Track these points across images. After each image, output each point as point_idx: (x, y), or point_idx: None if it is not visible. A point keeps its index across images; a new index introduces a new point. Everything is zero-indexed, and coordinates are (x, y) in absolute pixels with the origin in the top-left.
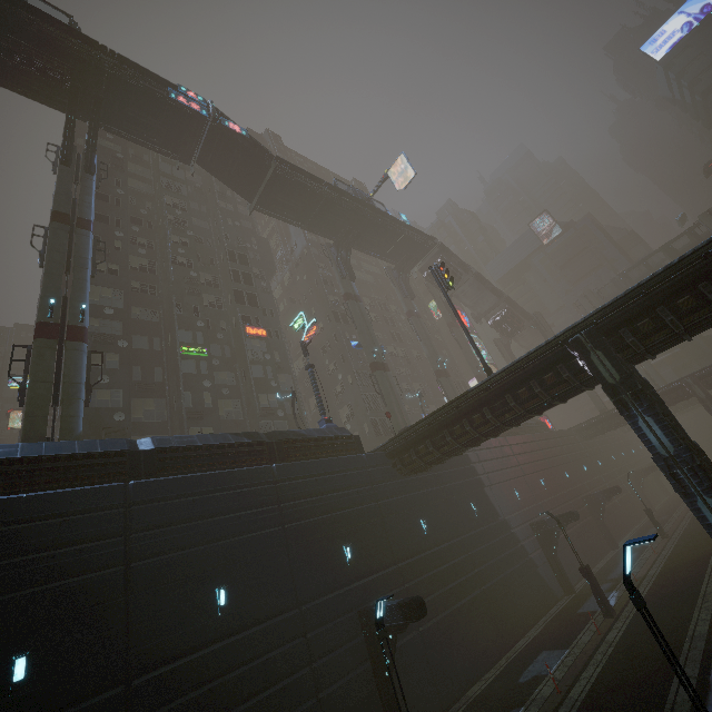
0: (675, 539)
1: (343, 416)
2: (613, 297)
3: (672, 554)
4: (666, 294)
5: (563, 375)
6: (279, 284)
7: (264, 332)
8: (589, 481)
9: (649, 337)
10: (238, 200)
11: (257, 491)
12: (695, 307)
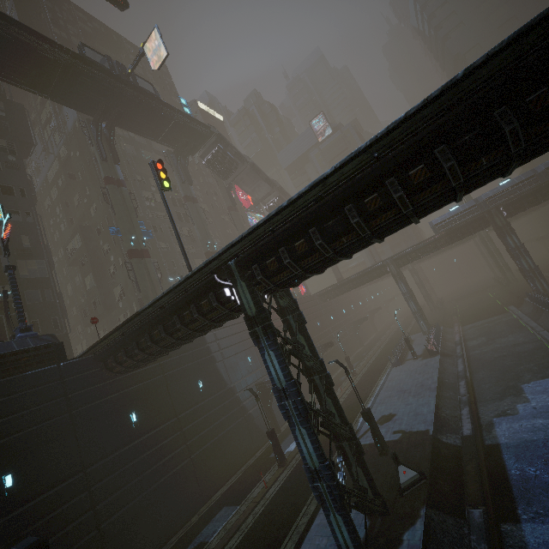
0: (359, 377)
1: (117, 295)
2: None
3: (350, 394)
4: (287, 235)
5: (213, 304)
6: (56, 157)
7: None
8: (319, 334)
9: (279, 274)
10: None
11: None
12: (310, 251)
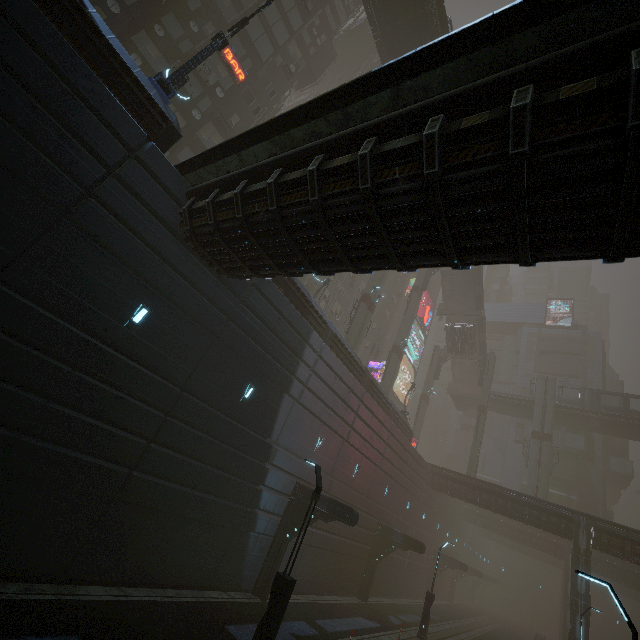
0: None
1: None
2: (569, 403)
3: None
4: None
5: (636, 65)
6: None
7: (242, 76)
8: (400, 518)
9: None
10: (345, 1)
11: None
12: None
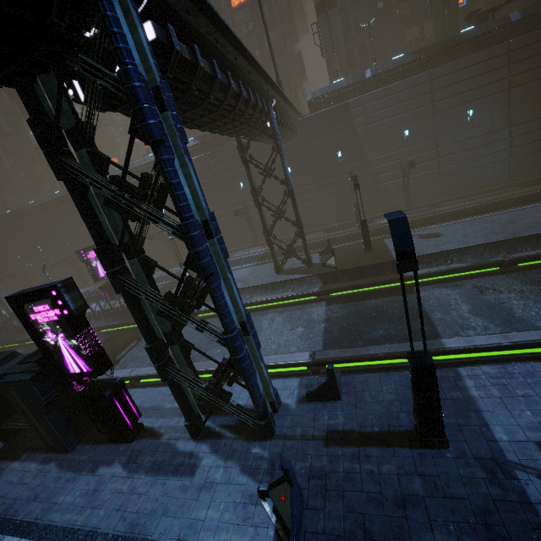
0: None
1: None
2: None
3: (504, 200)
4: None
5: None
6: None
7: None
8: None
9: None
10: None
11: (201, 166)
12: None
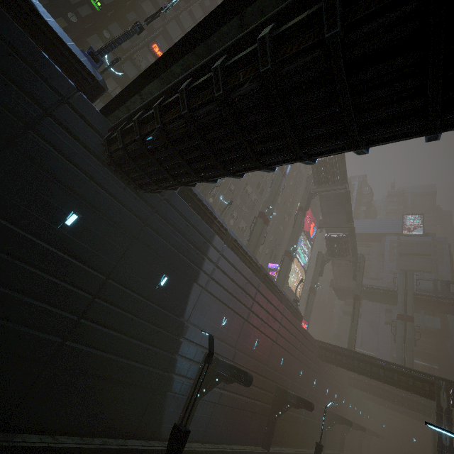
0: None
1: None
2: (425, 291)
3: None
4: None
5: None
6: None
7: None
8: (295, 383)
9: None
10: None
11: None
12: None
